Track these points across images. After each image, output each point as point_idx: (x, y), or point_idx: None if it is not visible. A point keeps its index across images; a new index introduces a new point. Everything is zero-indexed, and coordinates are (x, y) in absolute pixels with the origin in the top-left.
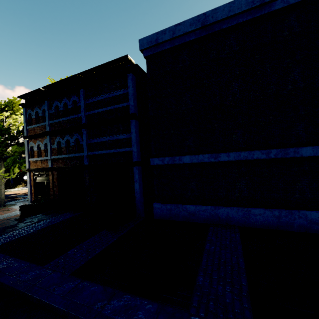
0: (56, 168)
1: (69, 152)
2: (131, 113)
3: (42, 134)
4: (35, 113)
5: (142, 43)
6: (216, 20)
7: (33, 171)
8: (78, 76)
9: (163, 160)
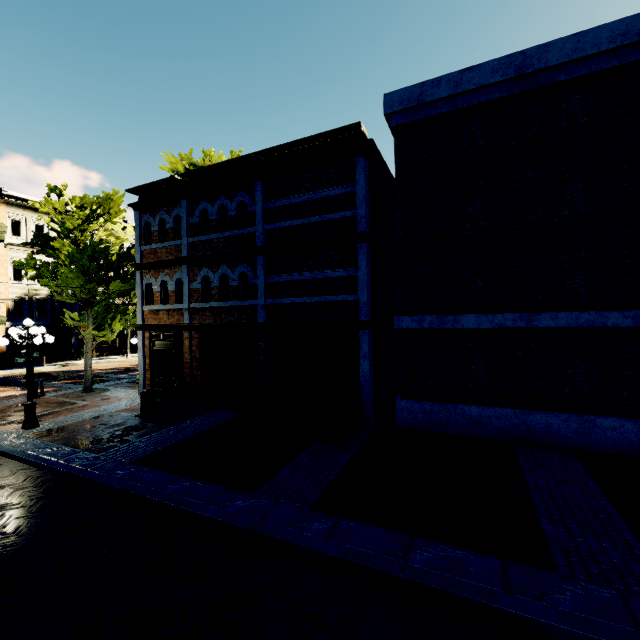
0: (199, 325)
1: (225, 298)
2: (362, 231)
3: (171, 262)
4: (158, 223)
5: (390, 102)
6: (546, 66)
7: (149, 330)
8: (254, 157)
9: (420, 320)
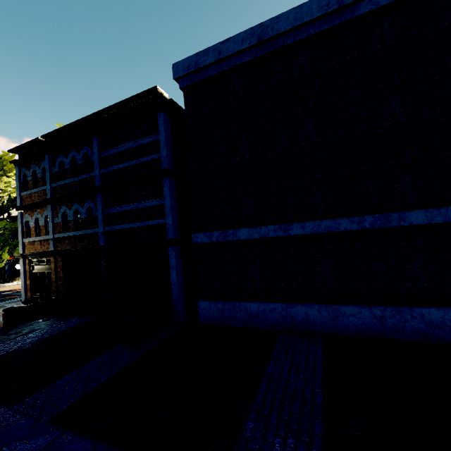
0: (60, 251)
1: (79, 228)
2: (163, 168)
3: (41, 203)
4: (32, 174)
5: (176, 69)
6: (278, 33)
7: (28, 257)
8: (89, 119)
9: (210, 235)
